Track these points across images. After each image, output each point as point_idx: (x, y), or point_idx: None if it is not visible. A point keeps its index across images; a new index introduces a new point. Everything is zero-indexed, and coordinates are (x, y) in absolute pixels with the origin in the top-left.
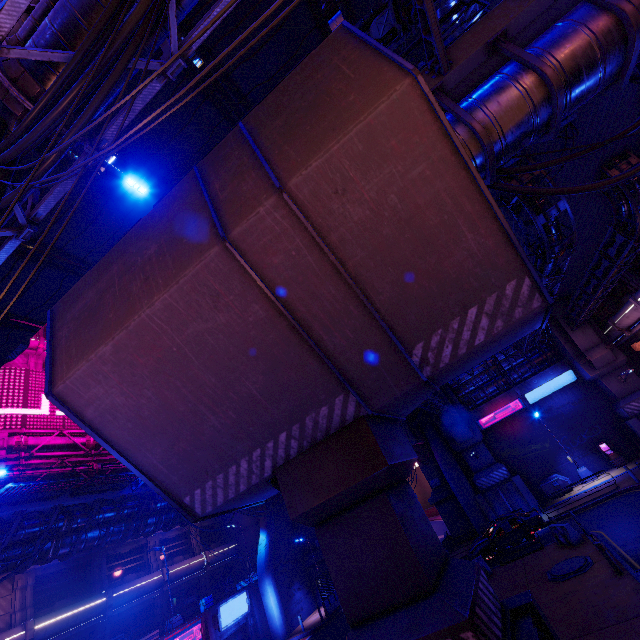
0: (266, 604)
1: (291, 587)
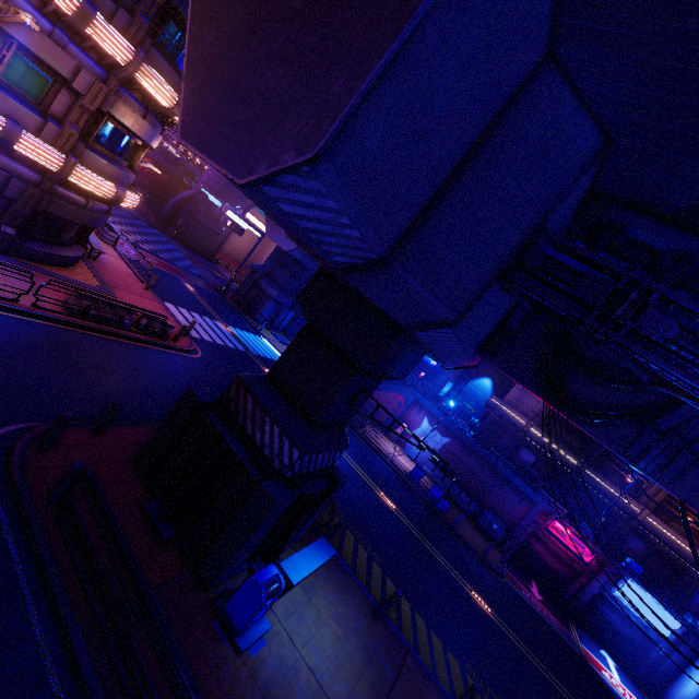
0: (690, 669)
1: None
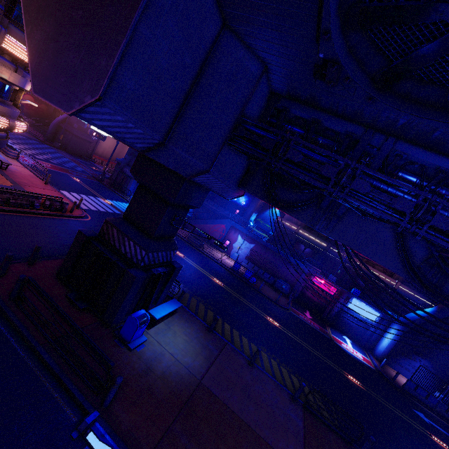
0: (385, 334)
1: (418, 355)
